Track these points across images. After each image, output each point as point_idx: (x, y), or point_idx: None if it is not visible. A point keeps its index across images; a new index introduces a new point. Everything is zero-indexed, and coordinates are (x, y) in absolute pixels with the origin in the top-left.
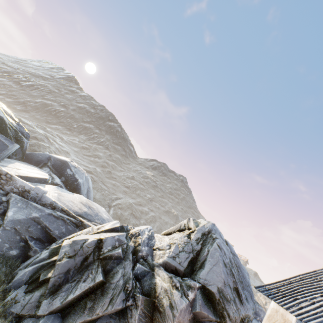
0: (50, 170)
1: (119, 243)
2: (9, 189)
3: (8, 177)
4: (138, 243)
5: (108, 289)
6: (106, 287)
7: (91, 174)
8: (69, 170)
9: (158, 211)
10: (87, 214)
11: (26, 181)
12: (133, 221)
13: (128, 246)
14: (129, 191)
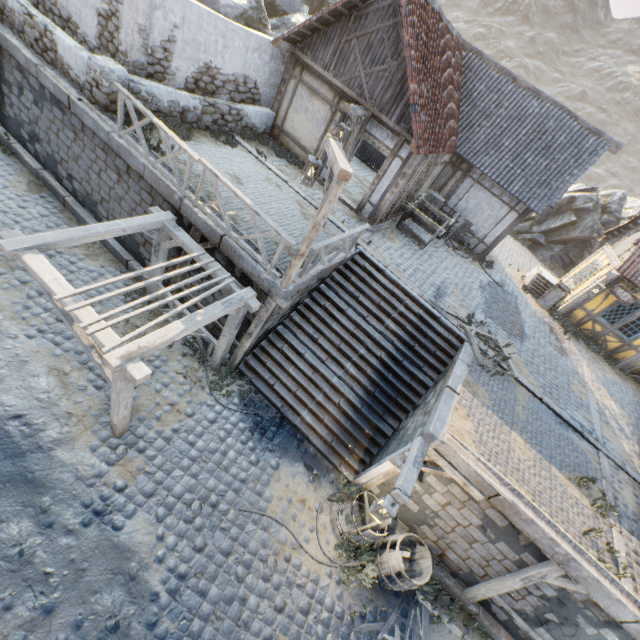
0: None
1: (589, 201)
2: None
3: None
4: (607, 202)
5: (578, 227)
6: (576, 226)
7: None
8: None
9: (630, 177)
10: None
11: None
12: None
13: (598, 204)
14: None
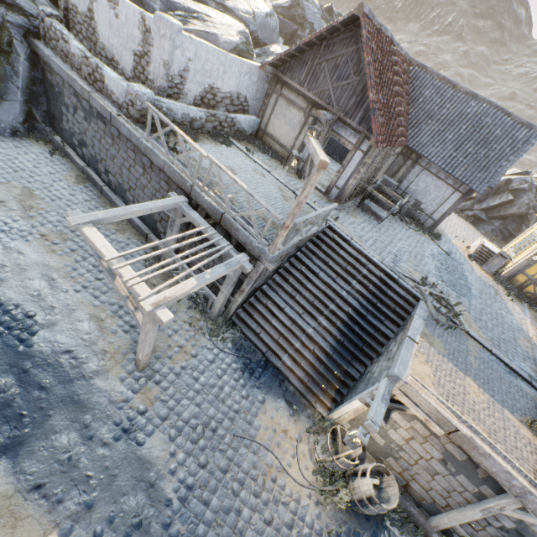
0: None
1: (524, 182)
2: None
3: None
4: None
5: (515, 204)
6: (514, 204)
7: None
8: None
9: None
10: None
11: None
12: None
13: (532, 185)
14: None
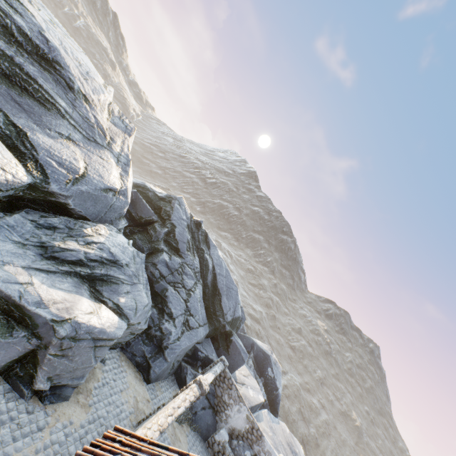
0: (254, 368)
1: None
2: (257, 449)
3: (258, 434)
4: None
5: None
6: None
7: (258, 324)
8: (270, 369)
9: (332, 410)
10: None
11: (251, 409)
12: (302, 427)
13: None
14: (294, 357)
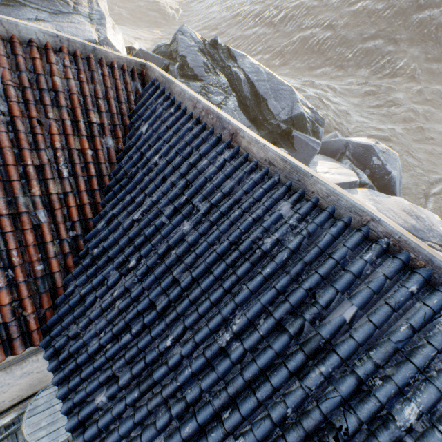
0: (351, 163)
1: None
2: None
3: None
4: None
5: None
6: None
7: (387, 142)
8: (376, 158)
9: None
10: (416, 230)
11: None
12: None
13: None
14: None
